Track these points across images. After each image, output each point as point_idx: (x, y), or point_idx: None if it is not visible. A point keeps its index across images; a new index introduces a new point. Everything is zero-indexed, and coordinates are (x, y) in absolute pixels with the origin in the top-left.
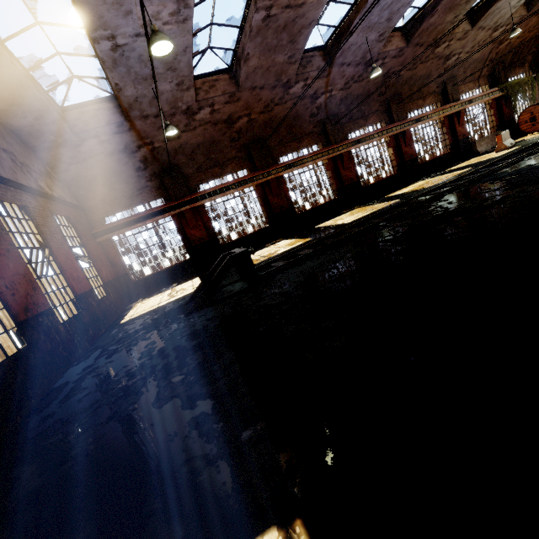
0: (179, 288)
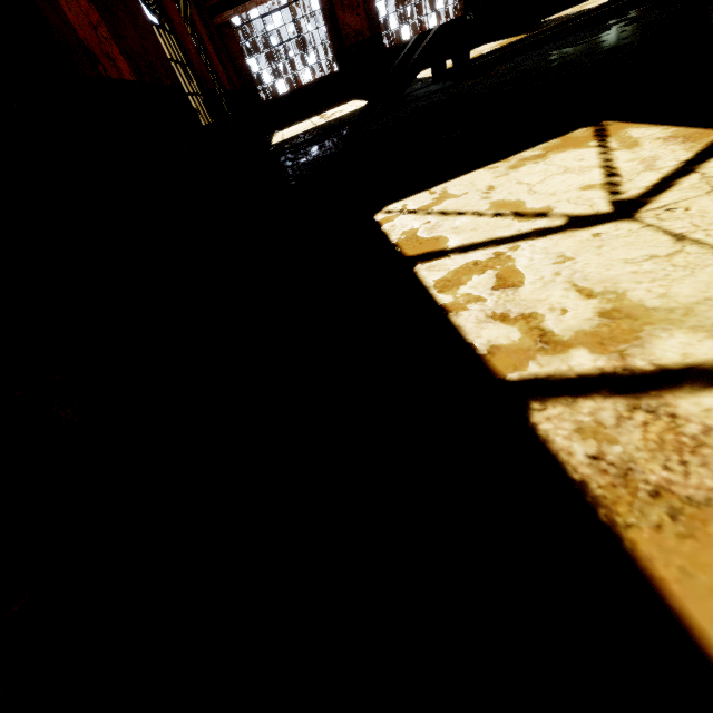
0: (332, 112)
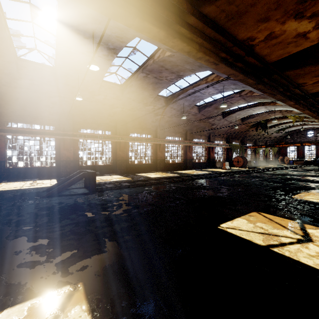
0: (40, 182)
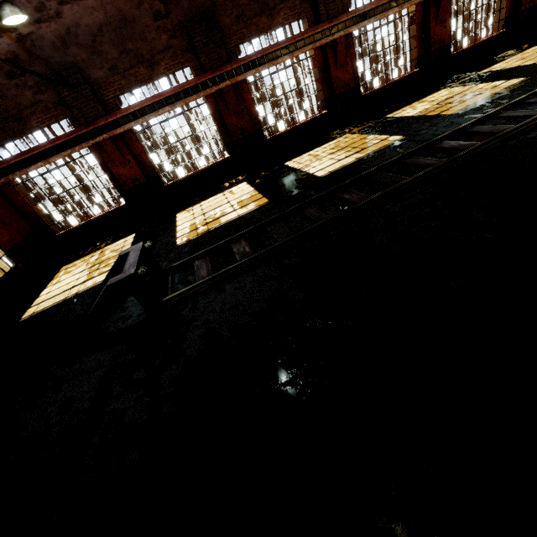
0: (107, 255)
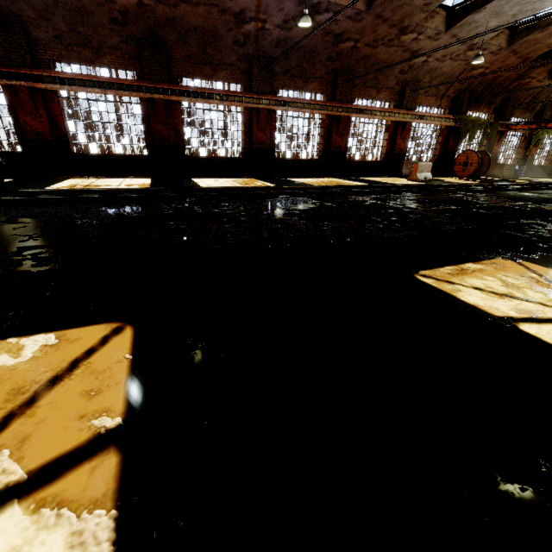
0: None
